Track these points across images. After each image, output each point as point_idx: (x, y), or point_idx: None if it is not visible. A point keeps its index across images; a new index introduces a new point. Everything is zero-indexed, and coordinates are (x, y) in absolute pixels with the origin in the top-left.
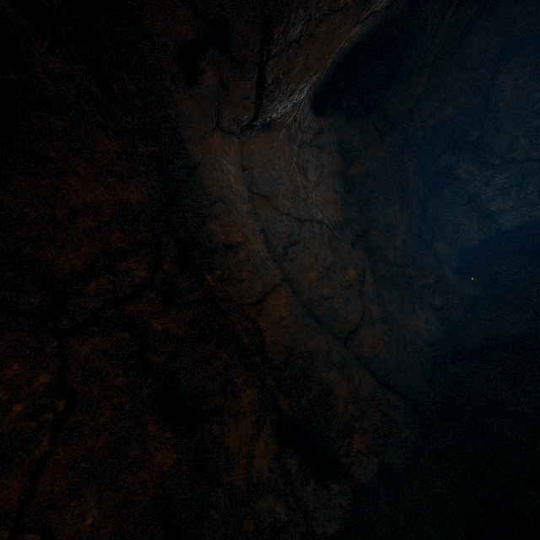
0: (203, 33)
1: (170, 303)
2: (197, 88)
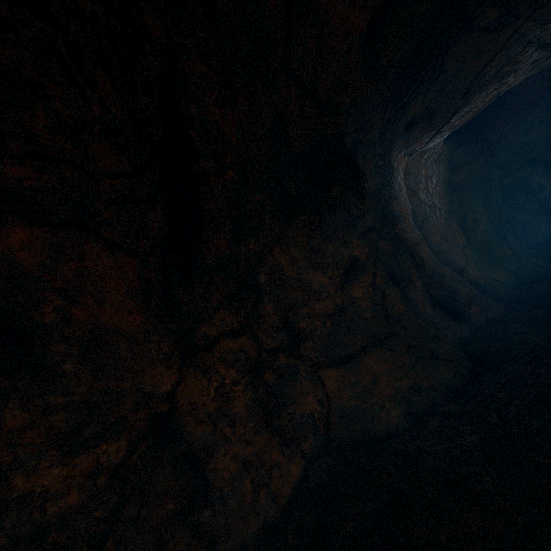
0: (423, 115)
1: (380, 237)
2: (408, 136)
